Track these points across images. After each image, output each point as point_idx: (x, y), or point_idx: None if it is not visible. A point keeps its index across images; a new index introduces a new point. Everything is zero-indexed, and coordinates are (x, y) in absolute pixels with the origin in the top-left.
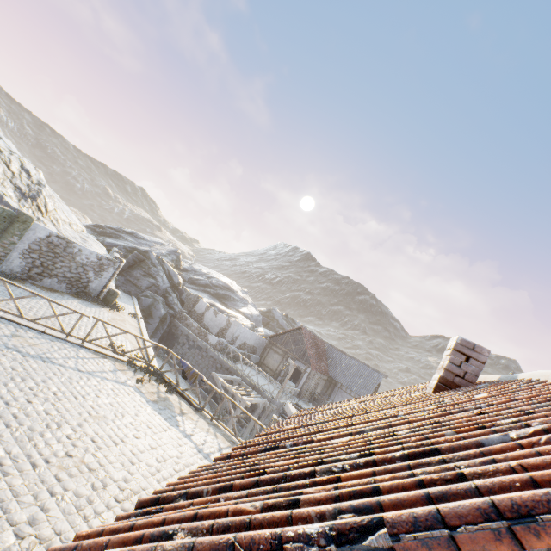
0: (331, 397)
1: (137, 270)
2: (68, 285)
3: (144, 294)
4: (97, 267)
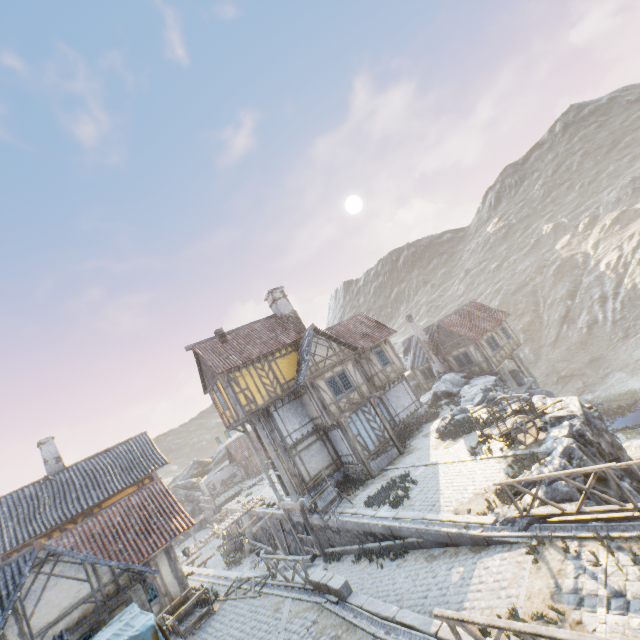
0: None
1: None
2: None
3: None
4: None
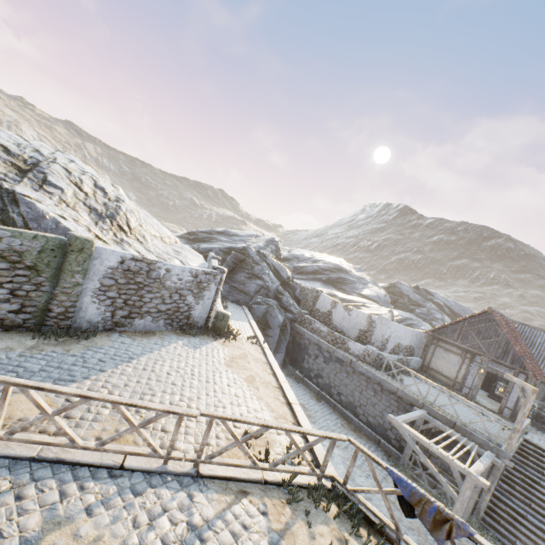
0: None
1: (239, 273)
2: (166, 321)
3: (254, 300)
4: (195, 287)
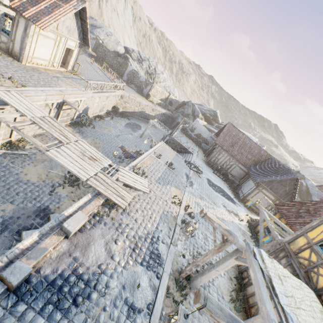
0: (243, 184)
1: (181, 107)
2: (137, 89)
3: (177, 114)
4: (145, 84)
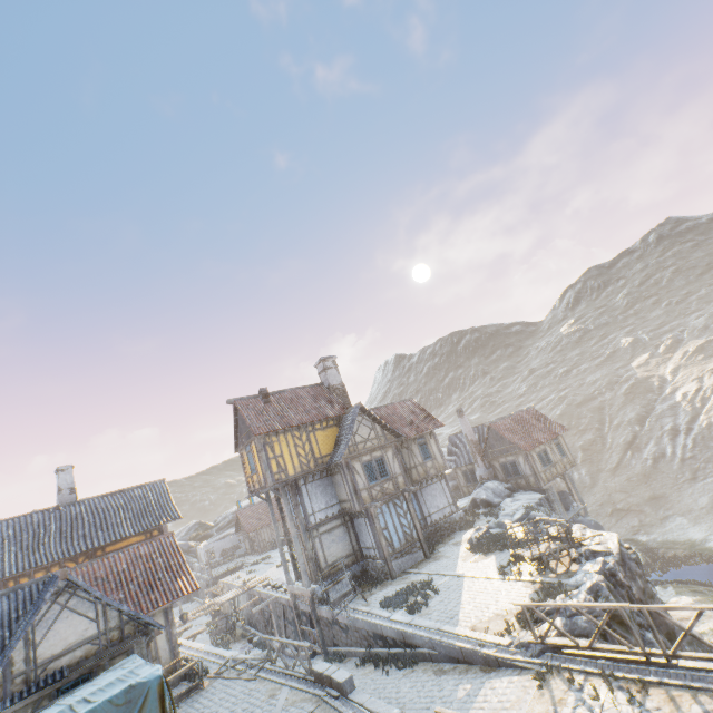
0: None
1: None
2: None
3: None
4: None
